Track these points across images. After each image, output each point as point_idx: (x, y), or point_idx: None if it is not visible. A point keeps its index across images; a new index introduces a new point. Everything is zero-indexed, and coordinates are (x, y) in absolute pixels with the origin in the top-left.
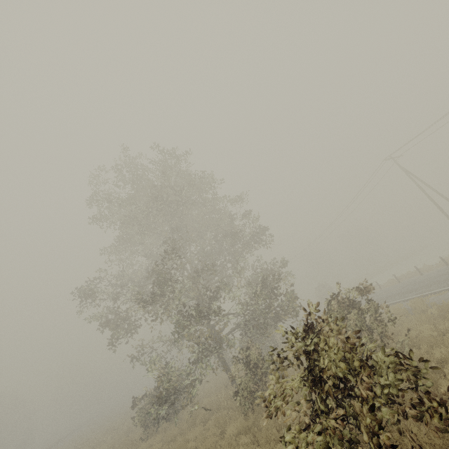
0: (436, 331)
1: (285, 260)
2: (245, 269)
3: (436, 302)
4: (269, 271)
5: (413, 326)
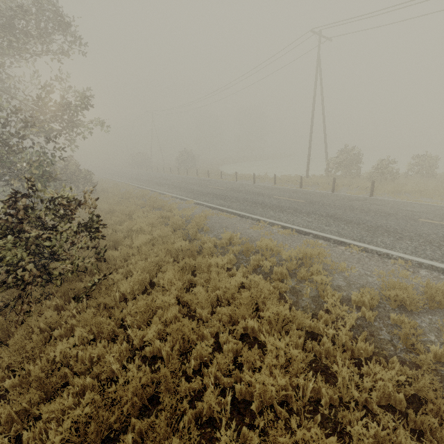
0: (137, 285)
1: (85, 99)
2: (11, 80)
3: (215, 226)
4: (59, 104)
5: (151, 254)
